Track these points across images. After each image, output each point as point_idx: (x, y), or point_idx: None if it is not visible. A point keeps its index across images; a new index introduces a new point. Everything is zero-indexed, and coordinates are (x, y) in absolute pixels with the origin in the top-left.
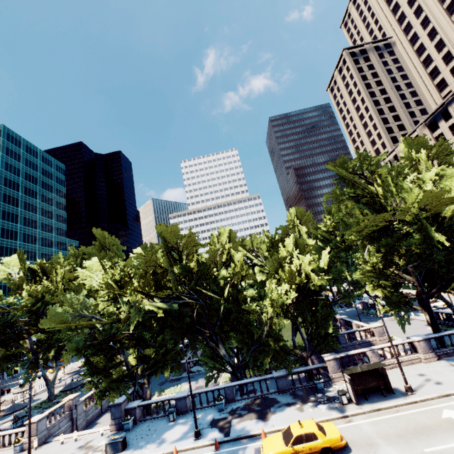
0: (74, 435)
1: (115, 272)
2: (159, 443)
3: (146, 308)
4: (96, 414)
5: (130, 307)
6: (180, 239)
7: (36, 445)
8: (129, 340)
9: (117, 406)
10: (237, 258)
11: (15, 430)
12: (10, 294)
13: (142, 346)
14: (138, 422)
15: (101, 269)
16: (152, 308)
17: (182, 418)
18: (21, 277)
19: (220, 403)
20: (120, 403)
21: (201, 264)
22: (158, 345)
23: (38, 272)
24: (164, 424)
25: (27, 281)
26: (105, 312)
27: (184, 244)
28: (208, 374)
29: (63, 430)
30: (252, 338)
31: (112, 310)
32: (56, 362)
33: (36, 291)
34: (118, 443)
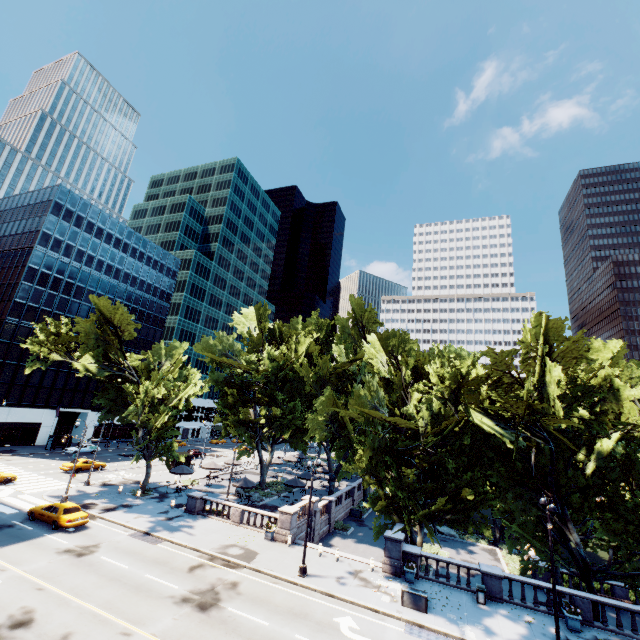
0: (337, 552)
1: (460, 365)
2: (485, 631)
3: (485, 428)
4: (324, 532)
5: (430, 416)
6: (563, 341)
7: (290, 542)
8: (423, 460)
9: (395, 542)
10: (629, 395)
11: (262, 511)
12: (248, 351)
13: (440, 476)
14: (418, 577)
15: (381, 351)
16: (492, 431)
17: (497, 606)
18: (259, 334)
19: (574, 617)
20: (400, 540)
21: (581, 389)
22: (464, 484)
23: (277, 333)
24: (470, 602)
25: (262, 341)
26: (405, 412)
27: (564, 350)
28: (470, 547)
29: (303, 535)
30: (638, 537)
31: (412, 412)
32: (272, 445)
33: (280, 356)
34: (421, 598)
